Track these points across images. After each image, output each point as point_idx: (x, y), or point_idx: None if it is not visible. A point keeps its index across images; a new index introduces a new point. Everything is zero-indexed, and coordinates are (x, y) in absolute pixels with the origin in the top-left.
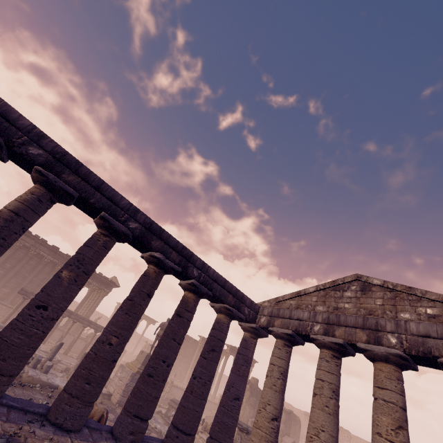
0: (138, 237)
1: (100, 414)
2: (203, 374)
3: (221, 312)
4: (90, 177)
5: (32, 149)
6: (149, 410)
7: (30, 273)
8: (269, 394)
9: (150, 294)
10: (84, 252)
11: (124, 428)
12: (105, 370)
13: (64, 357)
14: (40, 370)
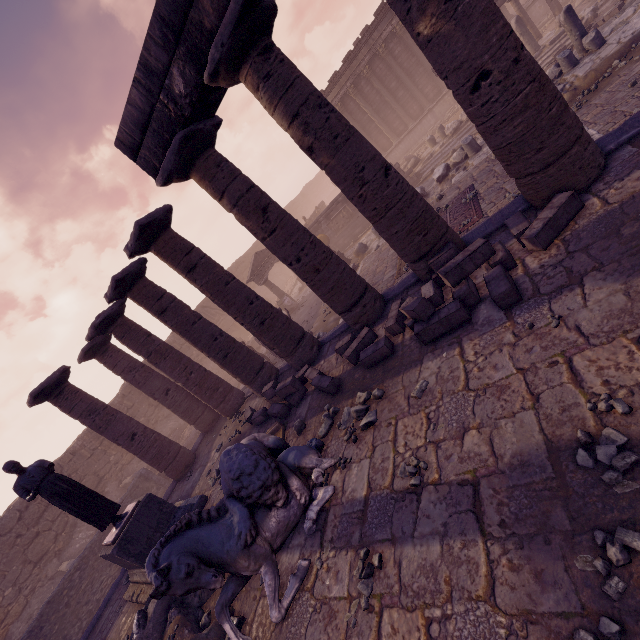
0: None
1: None
2: None
3: None
4: None
5: (177, 88)
6: None
7: (413, 56)
8: None
9: None
10: None
11: None
12: None
13: (592, 0)
14: (588, 55)
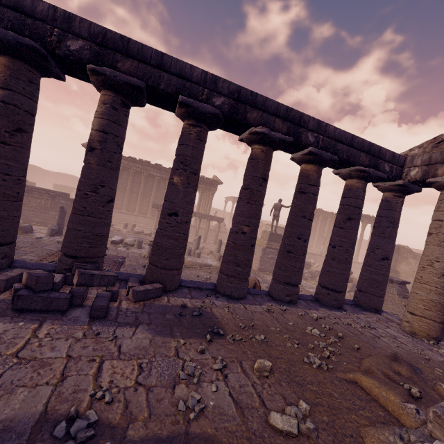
0: (229, 115)
1: (253, 282)
2: (342, 242)
3: (351, 177)
4: (145, 54)
5: (70, 43)
6: (297, 278)
7: (152, 191)
8: (437, 251)
9: (265, 178)
10: (183, 152)
11: (280, 292)
12: (248, 254)
13: (204, 244)
14: (194, 256)
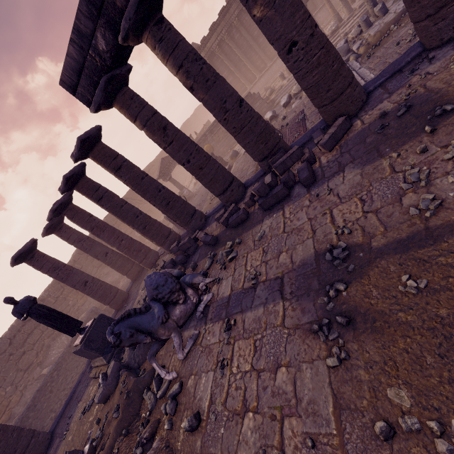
0: None
1: None
2: None
3: None
4: None
5: (100, 46)
6: None
7: None
8: None
9: None
10: None
11: None
12: None
13: None
14: (378, 19)
